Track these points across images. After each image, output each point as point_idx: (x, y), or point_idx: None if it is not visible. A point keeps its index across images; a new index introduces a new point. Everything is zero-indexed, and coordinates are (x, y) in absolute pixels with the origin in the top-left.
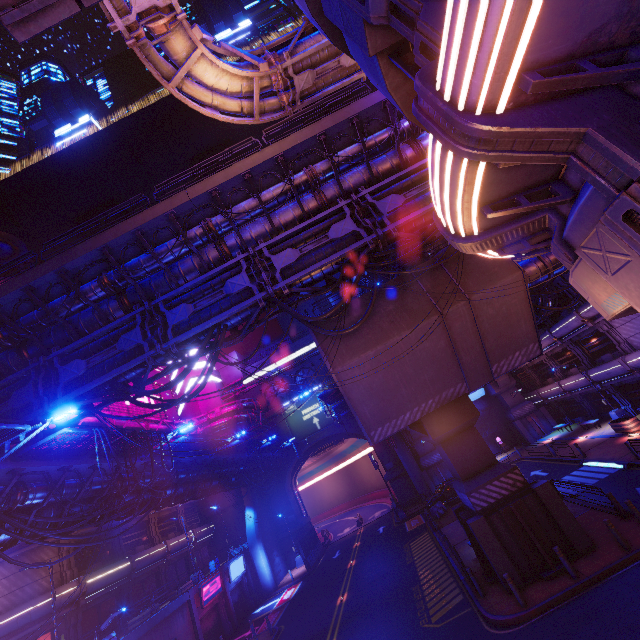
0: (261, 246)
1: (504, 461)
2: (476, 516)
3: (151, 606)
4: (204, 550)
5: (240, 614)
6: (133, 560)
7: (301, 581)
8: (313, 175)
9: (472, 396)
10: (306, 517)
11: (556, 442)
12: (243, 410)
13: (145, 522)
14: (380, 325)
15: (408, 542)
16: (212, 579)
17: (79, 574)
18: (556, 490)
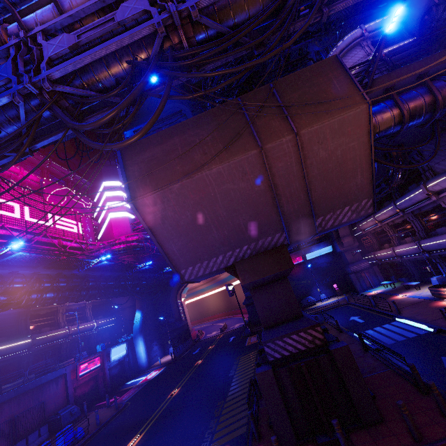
0: (35, 30)
1: (335, 303)
2: (266, 366)
3: (24, 377)
4: (106, 334)
5: (117, 382)
6: (34, 338)
7: (165, 366)
8: None
9: (321, 251)
10: (184, 321)
11: (377, 297)
12: (139, 240)
13: (54, 311)
14: (191, 156)
15: (240, 355)
16: (91, 359)
17: None
18: (363, 342)
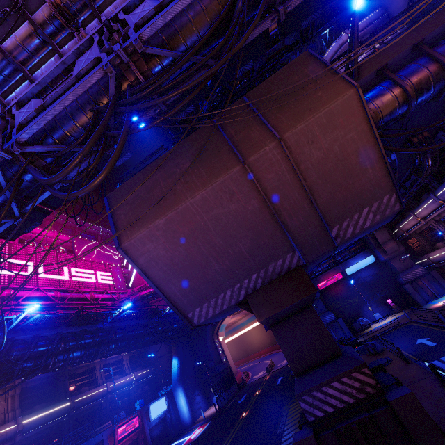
0: (11, 104)
1: (393, 323)
2: (307, 429)
3: None
4: (146, 387)
5: None
6: (72, 401)
7: (209, 421)
8: (55, 2)
9: (362, 263)
10: (225, 363)
11: None
12: None
13: (92, 368)
14: (173, 187)
15: (289, 403)
16: (129, 420)
17: (23, 414)
18: (440, 376)
